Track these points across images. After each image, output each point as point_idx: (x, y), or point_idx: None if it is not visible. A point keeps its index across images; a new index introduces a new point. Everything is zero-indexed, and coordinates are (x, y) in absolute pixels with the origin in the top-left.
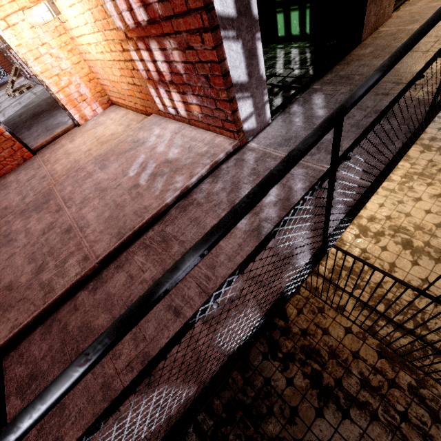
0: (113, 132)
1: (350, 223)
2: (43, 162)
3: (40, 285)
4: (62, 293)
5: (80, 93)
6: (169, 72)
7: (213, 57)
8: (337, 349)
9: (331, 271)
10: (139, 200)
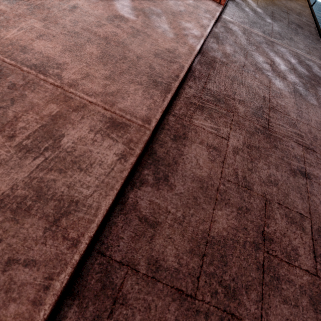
0: None
1: None
2: None
3: None
4: (110, 202)
5: None
6: None
7: None
8: None
9: None
10: (148, 39)
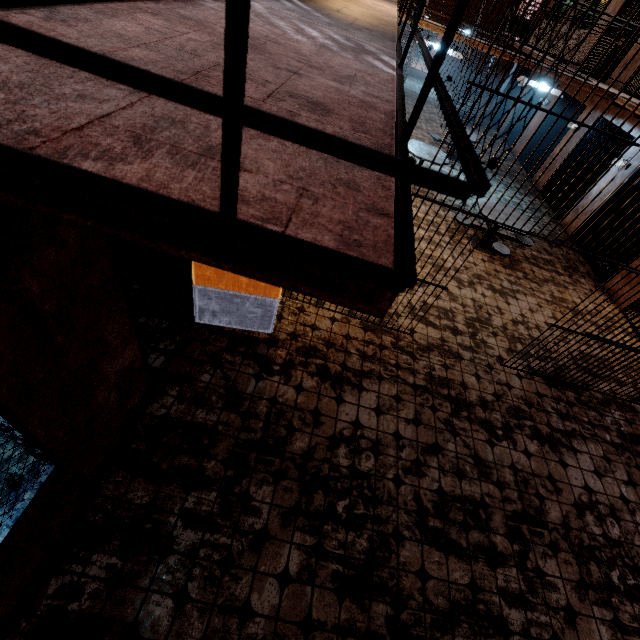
0: None
1: None
2: None
3: None
4: None
5: None
6: None
7: None
8: (331, 339)
9: None
10: None
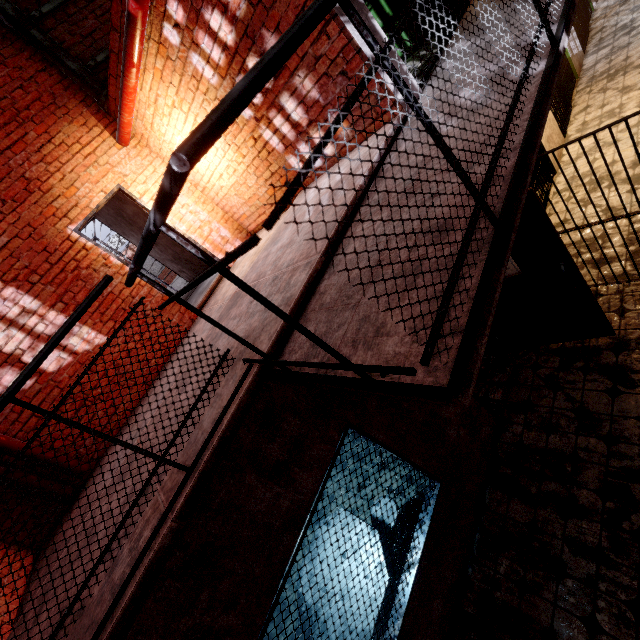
0: (267, 239)
1: (569, 31)
2: (212, 306)
3: None
4: (302, 290)
5: (221, 237)
6: (305, 112)
7: (342, 43)
8: None
9: (628, 243)
10: (331, 210)
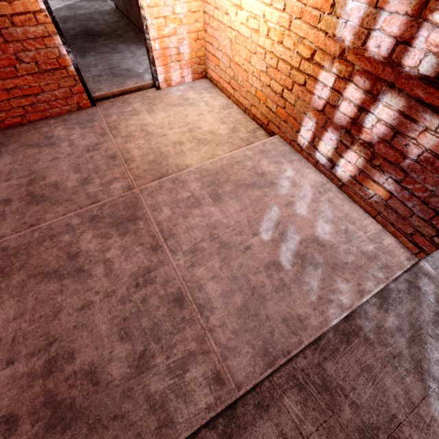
0: (213, 129)
1: None
2: (108, 128)
3: (147, 400)
4: (187, 435)
5: (178, 50)
6: (382, 137)
7: None
8: None
9: None
10: (287, 299)
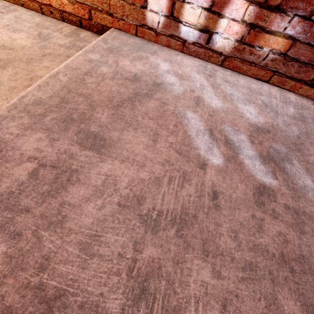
0: (2, 42)
1: None
2: None
3: None
4: None
5: None
6: None
7: None
8: None
9: None
10: None
